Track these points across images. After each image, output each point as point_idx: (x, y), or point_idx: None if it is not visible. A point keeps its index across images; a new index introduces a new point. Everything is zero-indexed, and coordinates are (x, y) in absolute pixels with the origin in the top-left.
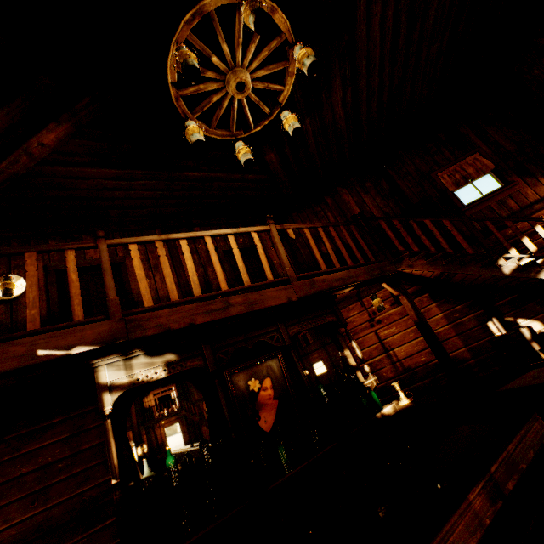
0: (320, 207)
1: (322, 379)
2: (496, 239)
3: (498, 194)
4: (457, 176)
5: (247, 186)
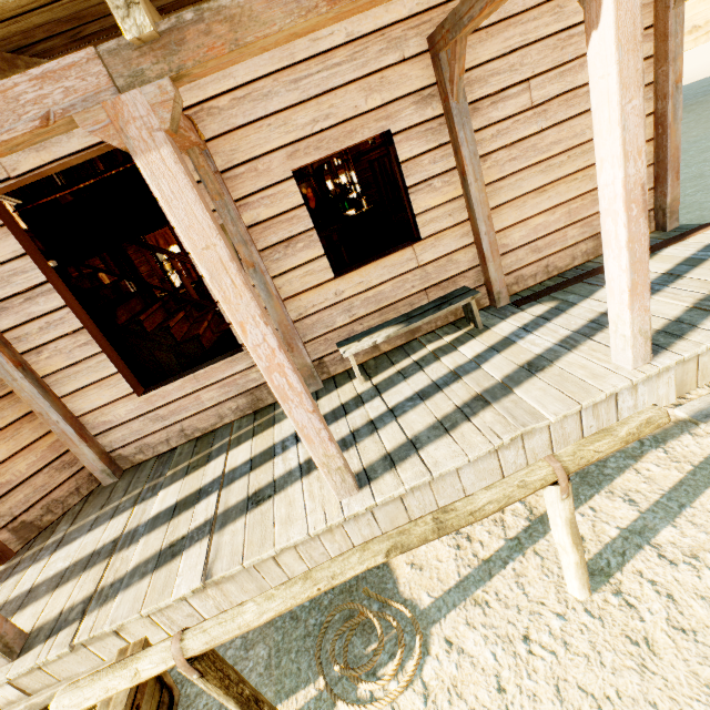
0: None
1: (338, 189)
2: None
3: None
4: None
5: None
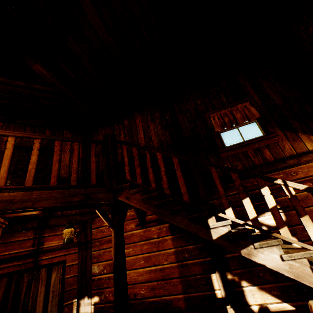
0: (118, 126)
1: None
2: (244, 185)
3: (257, 142)
4: (226, 119)
5: (40, 95)
